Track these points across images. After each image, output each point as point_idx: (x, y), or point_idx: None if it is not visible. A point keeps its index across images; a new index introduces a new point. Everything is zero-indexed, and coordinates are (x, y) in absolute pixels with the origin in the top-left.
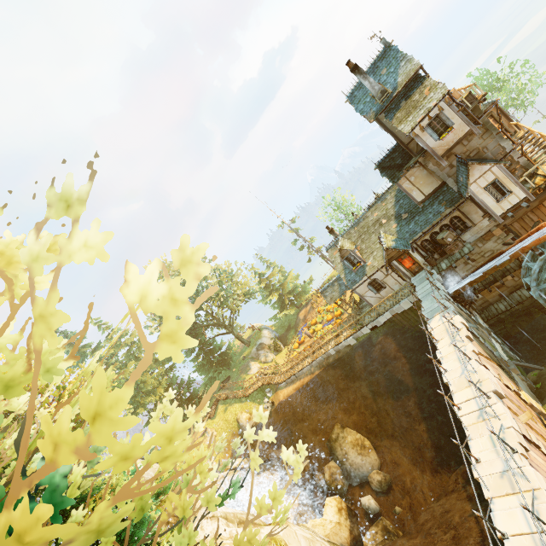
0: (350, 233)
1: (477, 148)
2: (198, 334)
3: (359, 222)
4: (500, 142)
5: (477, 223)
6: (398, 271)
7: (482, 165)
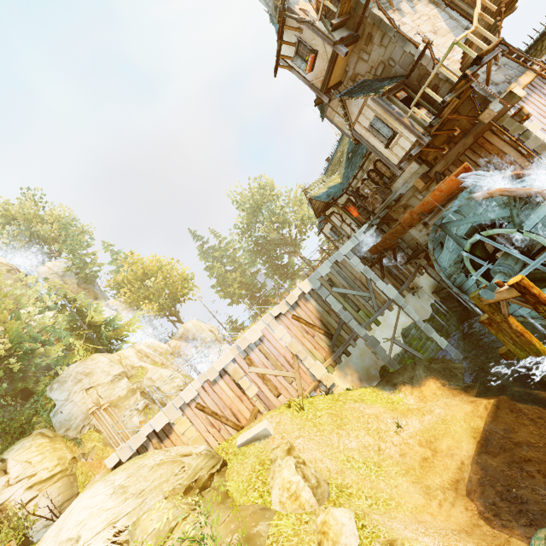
0: (328, 170)
1: (381, 62)
2: (267, 250)
3: (333, 158)
4: (403, 46)
5: (405, 168)
6: (332, 222)
7: (357, 99)
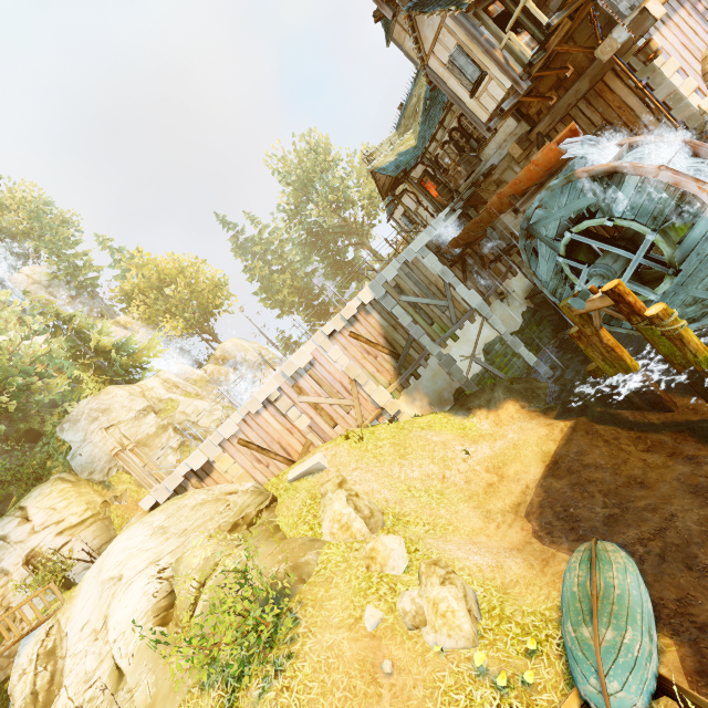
0: (400, 125)
1: None
2: (325, 242)
3: (407, 106)
4: None
5: (499, 126)
6: (404, 205)
7: (432, 15)
